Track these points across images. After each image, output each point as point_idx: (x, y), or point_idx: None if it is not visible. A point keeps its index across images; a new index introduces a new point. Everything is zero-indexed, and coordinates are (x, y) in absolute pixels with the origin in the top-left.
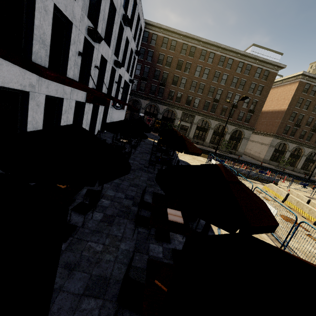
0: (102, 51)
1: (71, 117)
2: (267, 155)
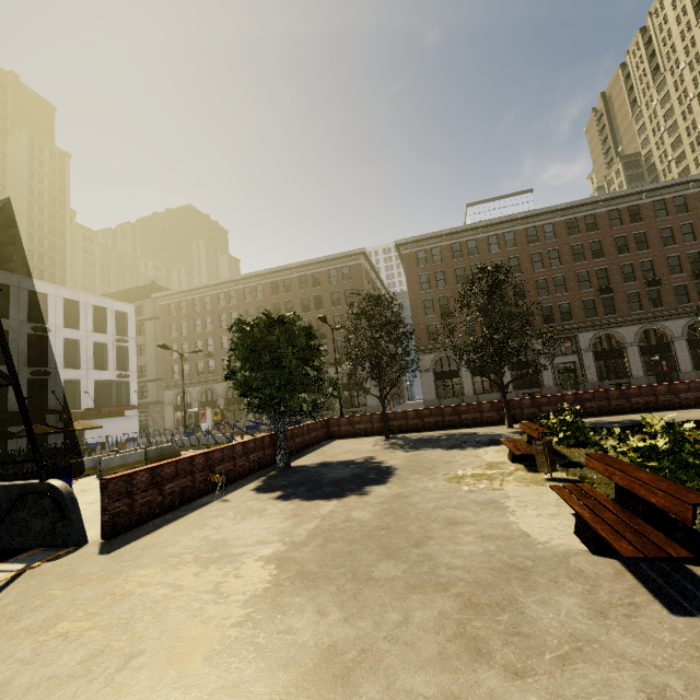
0: None
1: None
2: (427, 391)
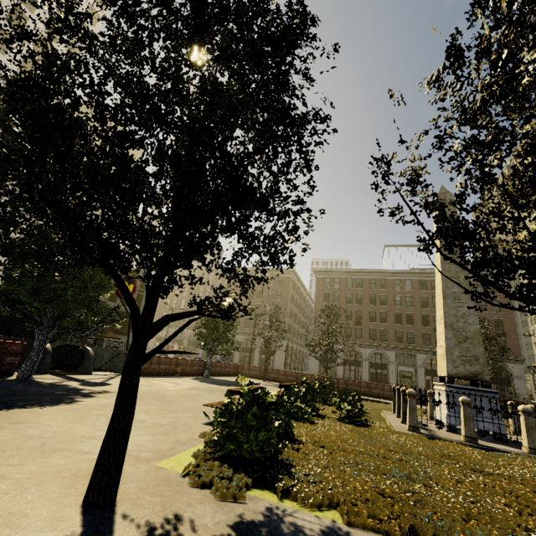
0: None
1: None
2: (313, 368)
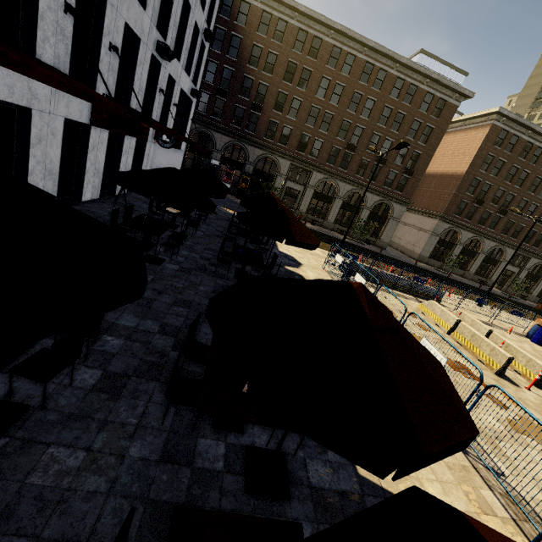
0: (128, 15)
1: (55, 153)
2: (426, 249)
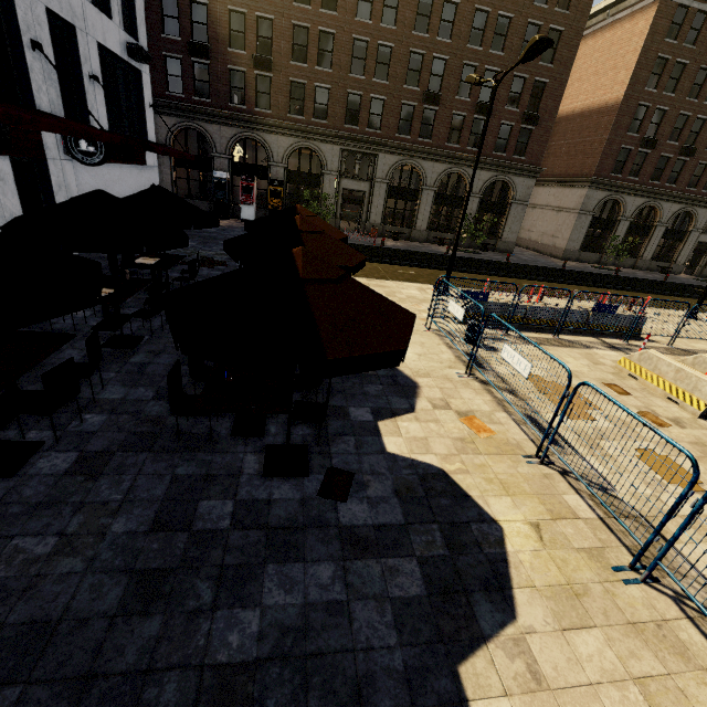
0: None
1: None
2: (574, 239)
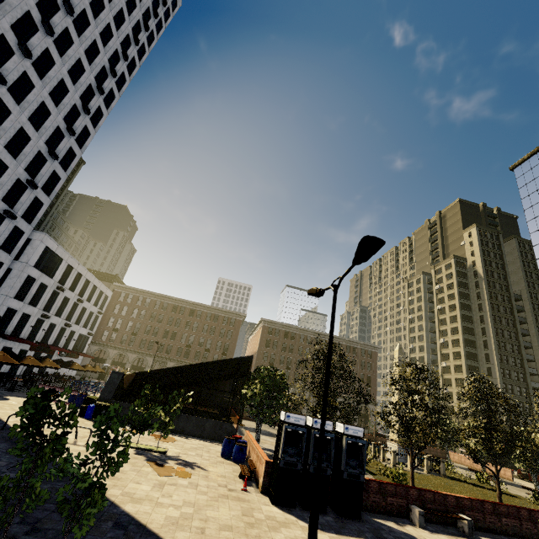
0: (53, 321)
1: None
2: None
